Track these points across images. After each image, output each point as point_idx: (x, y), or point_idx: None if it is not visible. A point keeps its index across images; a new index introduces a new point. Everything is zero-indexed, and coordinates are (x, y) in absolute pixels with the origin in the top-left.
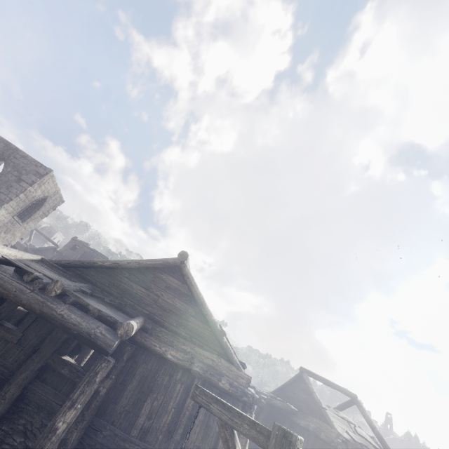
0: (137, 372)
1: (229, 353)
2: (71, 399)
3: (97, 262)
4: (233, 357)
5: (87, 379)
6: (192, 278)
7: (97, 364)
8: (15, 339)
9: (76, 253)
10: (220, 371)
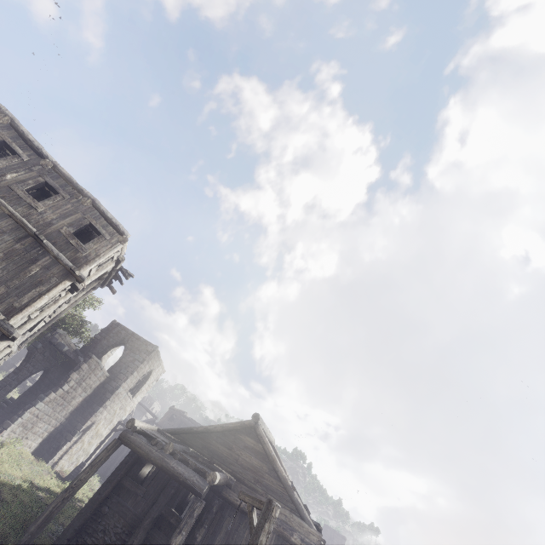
0: (224, 524)
1: (300, 509)
2: (179, 527)
3: (194, 428)
4: (304, 513)
5: (189, 514)
6: (264, 437)
7: (195, 503)
8: (142, 493)
9: (174, 424)
10: (292, 526)
